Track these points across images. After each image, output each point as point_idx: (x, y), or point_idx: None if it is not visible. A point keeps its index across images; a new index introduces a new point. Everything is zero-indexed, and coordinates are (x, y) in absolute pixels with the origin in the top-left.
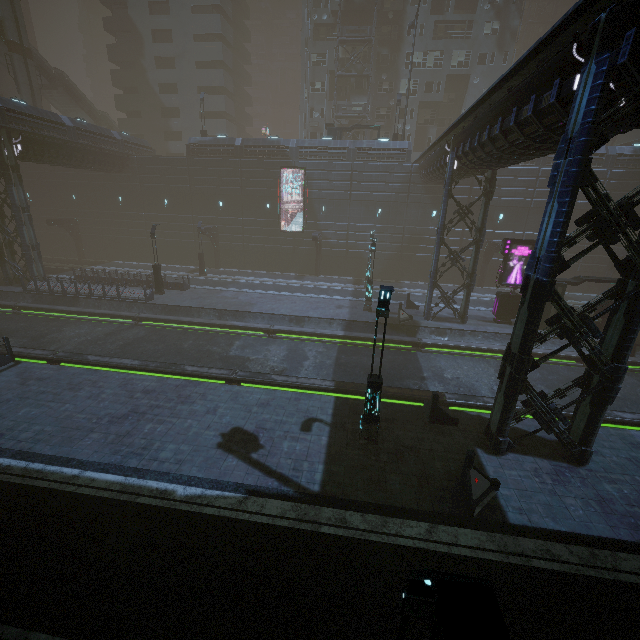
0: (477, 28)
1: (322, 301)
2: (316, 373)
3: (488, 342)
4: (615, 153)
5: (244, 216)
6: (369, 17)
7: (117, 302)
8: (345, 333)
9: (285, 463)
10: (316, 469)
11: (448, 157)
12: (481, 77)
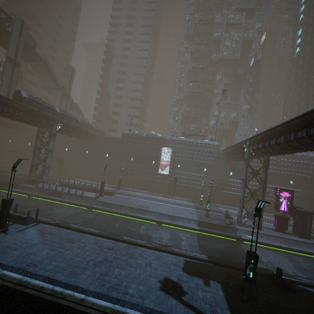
0: (240, 106)
1: (181, 209)
2: (191, 249)
3: (277, 242)
4: (311, 156)
5: (141, 165)
6: (198, 99)
7: (80, 198)
8: (199, 228)
9: (205, 306)
10: (226, 313)
11: (246, 149)
12: (243, 122)
